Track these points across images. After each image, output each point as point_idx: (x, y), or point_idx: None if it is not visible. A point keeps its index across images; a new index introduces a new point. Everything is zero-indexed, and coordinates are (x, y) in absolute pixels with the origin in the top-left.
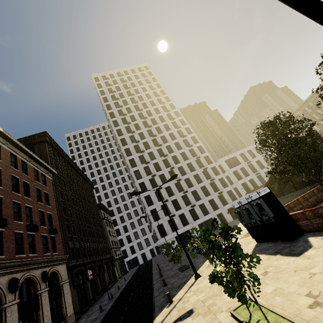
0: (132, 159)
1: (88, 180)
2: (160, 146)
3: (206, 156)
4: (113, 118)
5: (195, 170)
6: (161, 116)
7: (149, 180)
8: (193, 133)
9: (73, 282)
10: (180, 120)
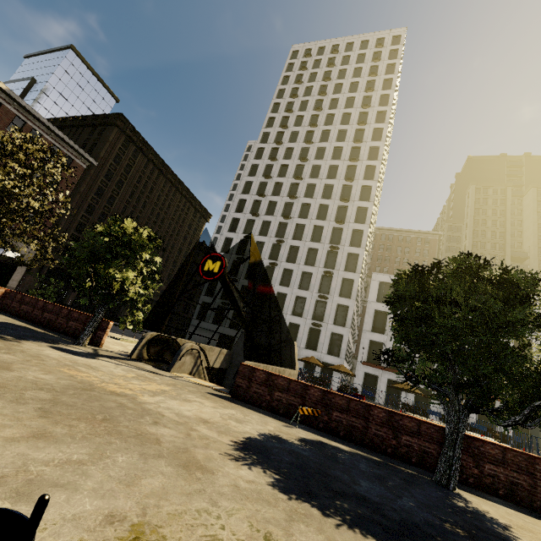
0: (246, 200)
1: (195, 204)
2: (292, 199)
3: (356, 255)
4: (268, 128)
5: (313, 266)
6: (340, 148)
7: (242, 241)
8: (369, 202)
9: (42, 271)
10: (369, 168)
